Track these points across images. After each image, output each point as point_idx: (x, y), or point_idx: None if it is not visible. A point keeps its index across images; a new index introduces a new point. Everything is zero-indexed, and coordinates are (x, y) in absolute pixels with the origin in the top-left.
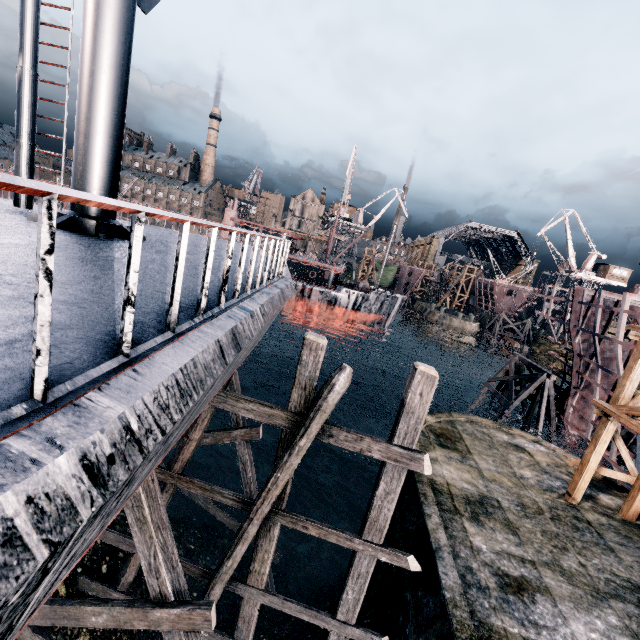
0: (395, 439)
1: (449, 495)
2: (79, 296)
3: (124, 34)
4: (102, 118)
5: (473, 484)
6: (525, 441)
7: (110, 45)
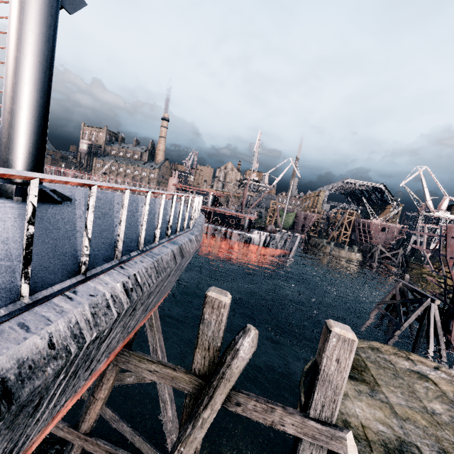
0: (311, 411)
1: (366, 442)
2: None
3: (45, 26)
4: (24, 96)
5: (388, 425)
6: (426, 367)
7: (31, 34)
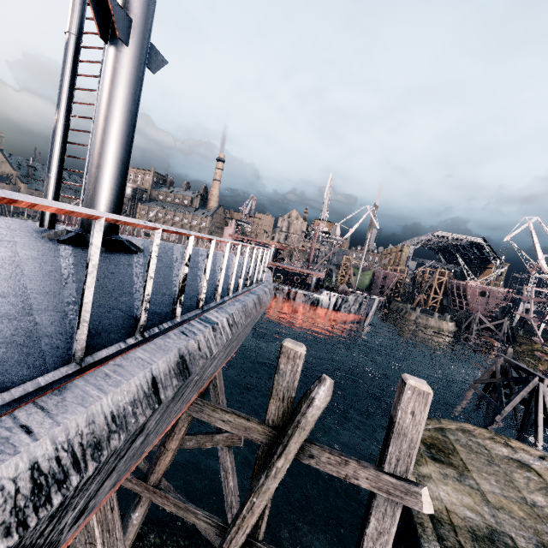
0: (385, 465)
1: (451, 526)
2: (2, 311)
3: (134, 87)
4: (111, 152)
5: (477, 512)
6: (528, 456)
7: (121, 96)
